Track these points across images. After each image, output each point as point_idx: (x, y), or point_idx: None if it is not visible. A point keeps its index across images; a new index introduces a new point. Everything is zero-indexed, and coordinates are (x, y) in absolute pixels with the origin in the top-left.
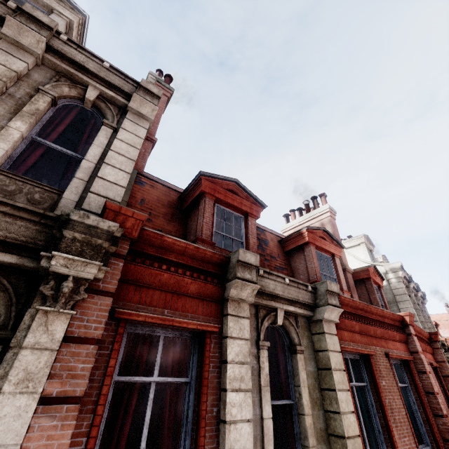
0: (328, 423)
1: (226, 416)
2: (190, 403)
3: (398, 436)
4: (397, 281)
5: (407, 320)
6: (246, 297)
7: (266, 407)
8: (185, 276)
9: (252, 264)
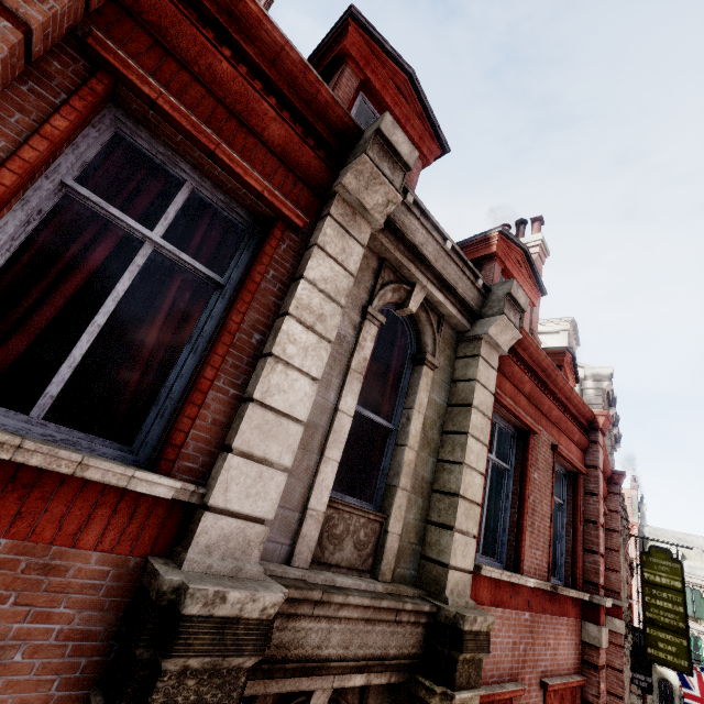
0: (438, 476)
1: (273, 346)
2: (213, 313)
3: (530, 543)
4: (595, 394)
5: (600, 421)
6: (371, 209)
7: (348, 399)
8: (265, 97)
9: (402, 157)
